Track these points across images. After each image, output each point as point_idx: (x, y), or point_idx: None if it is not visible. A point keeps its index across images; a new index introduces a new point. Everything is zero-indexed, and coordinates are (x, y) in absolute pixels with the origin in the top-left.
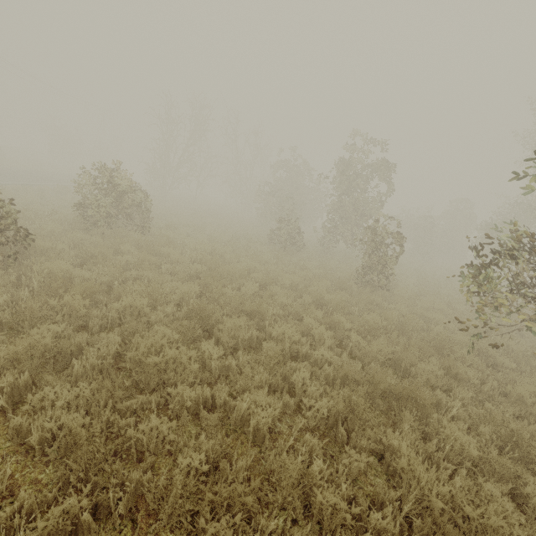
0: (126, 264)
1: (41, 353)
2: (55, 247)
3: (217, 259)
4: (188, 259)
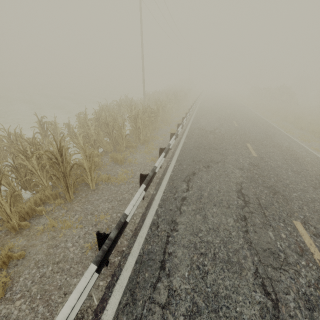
0: None
1: None
2: None
3: None
4: None
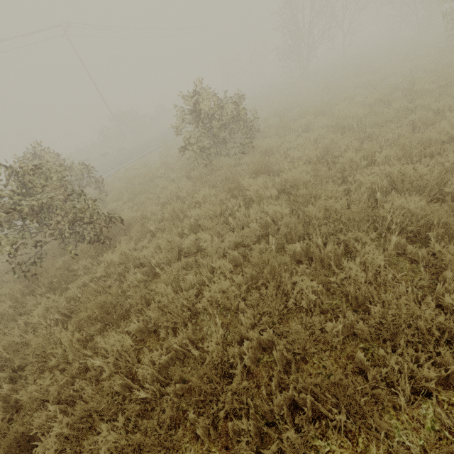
0: (198, 219)
1: (3, 440)
2: (146, 214)
3: (322, 174)
4: (278, 185)
